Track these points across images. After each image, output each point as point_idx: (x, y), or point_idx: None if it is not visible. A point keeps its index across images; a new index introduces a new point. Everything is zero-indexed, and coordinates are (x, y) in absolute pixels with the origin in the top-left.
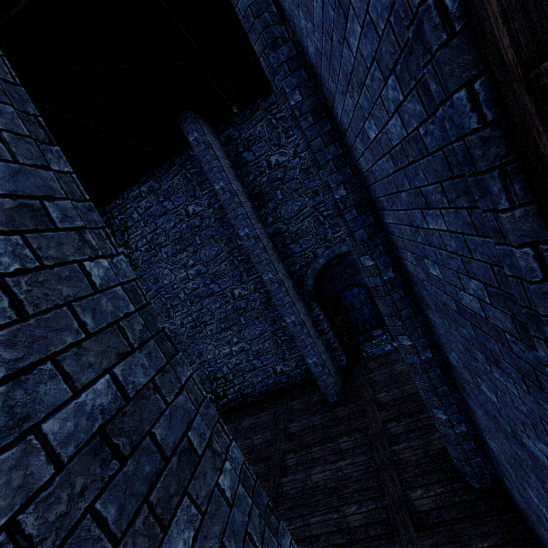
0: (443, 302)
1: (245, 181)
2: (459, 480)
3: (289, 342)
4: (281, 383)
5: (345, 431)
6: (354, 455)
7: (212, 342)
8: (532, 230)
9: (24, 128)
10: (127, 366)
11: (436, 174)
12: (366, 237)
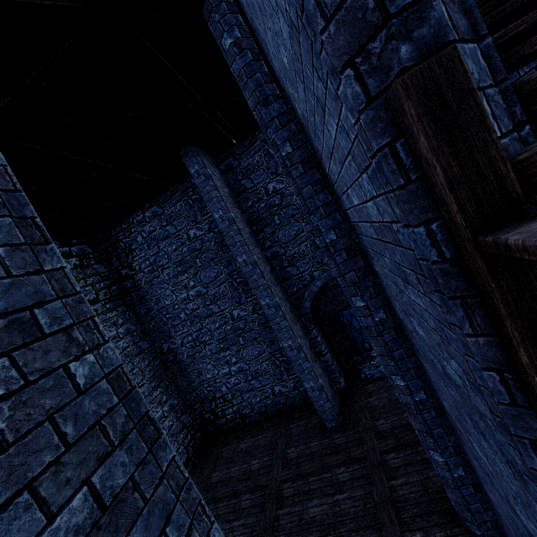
0: (430, 358)
1: (244, 207)
2: (459, 524)
3: (287, 362)
4: (279, 404)
5: (343, 460)
6: (352, 489)
7: (211, 361)
8: (496, 358)
9: (20, 235)
10: (106, 469)
11: (410, 264)
12: (357, 279)
